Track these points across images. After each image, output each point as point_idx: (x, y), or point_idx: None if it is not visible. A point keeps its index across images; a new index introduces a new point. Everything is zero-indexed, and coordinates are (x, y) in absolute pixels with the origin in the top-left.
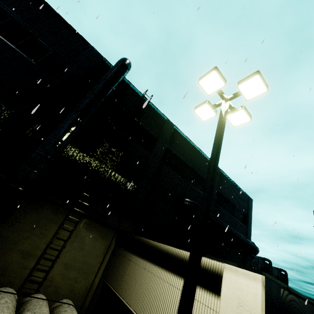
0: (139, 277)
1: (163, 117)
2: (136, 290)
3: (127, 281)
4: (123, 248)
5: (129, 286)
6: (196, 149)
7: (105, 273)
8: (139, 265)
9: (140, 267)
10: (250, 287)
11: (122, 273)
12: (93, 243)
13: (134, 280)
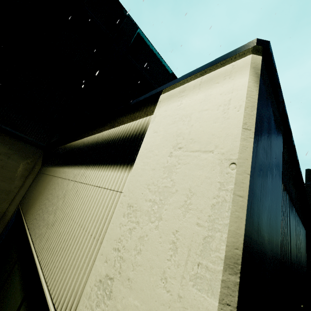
0: (47, 189)
1: (122, 10)
2: (40, 205)
3: (36, 198)
4: (46, 166)
5: (35, 203)
6: (167, 72)
7: (23, 199)
8: (53, 175)
9: (53, 177)
10: (213, 98)
11: (36, 191)
12: (3, 162)
13: (42, 195)
